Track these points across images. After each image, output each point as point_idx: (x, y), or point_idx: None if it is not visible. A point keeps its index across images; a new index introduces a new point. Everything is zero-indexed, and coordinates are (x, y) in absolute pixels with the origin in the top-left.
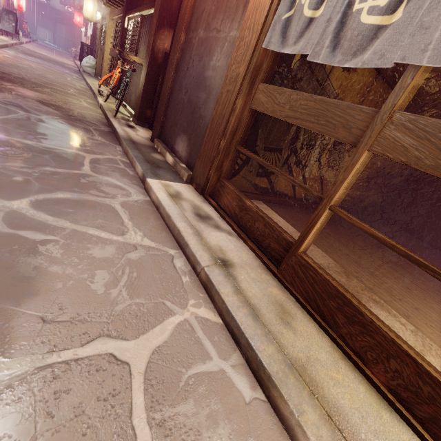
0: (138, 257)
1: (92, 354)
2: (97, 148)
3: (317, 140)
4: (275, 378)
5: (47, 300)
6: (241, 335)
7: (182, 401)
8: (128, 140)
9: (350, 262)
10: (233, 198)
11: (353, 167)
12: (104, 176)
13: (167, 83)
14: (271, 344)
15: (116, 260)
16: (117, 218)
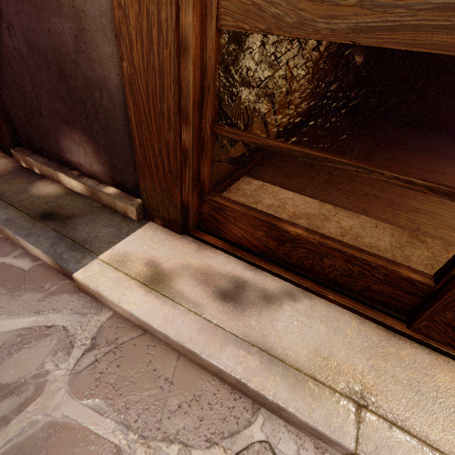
0: None
1: None
2: None
3: (283, 44)
4: None
5: None
6: None
7: None
8: None
9: (390, 207)
10: (252, 225)
11: None
12: None
13: None
14: None
15: None
16: (97, 454)
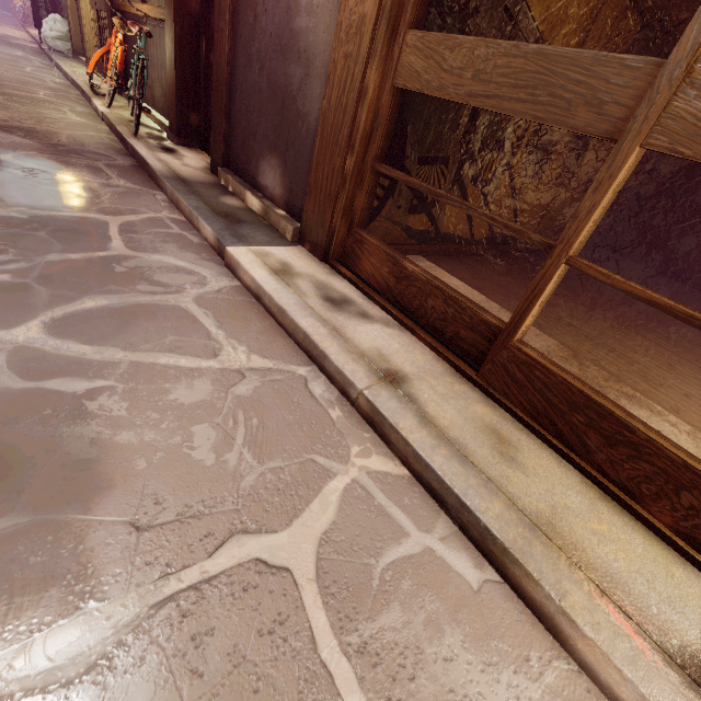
0: (251, 390)
1: (229, 566)
2: (123, 202)
3: (506, 130)
4: (514, 550)
5: (131, 493)
6: (446, 491)
7: (384, 609)
8: (173, 178)
9: (577, 336)
10: (381, 260)
11: (612, 181)
12: (151, 253)
13: (221, 54)
14: (495, 499)
15: (218, 402)
16: (197, 327)
